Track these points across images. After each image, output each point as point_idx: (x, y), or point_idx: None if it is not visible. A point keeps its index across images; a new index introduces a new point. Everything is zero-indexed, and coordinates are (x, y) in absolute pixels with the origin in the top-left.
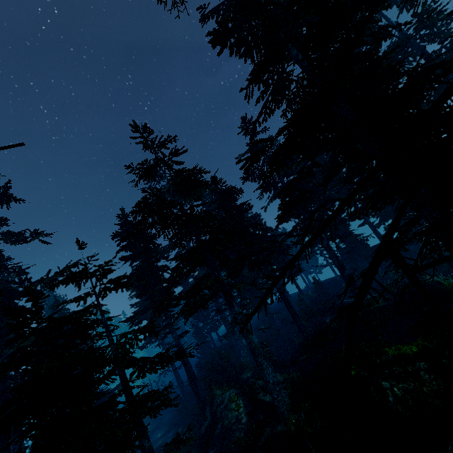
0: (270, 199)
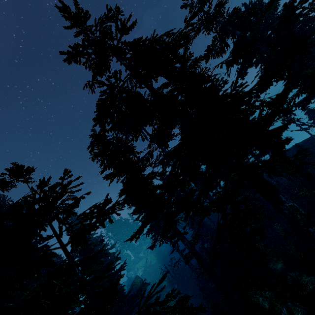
0: (239, 71)
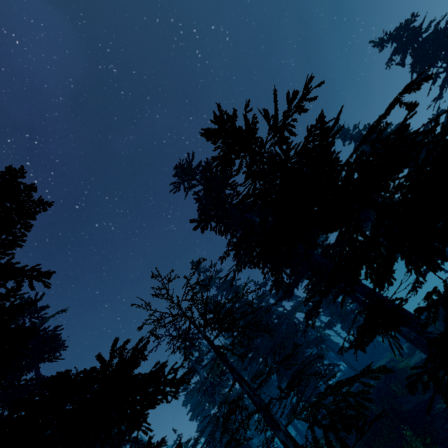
0: None
